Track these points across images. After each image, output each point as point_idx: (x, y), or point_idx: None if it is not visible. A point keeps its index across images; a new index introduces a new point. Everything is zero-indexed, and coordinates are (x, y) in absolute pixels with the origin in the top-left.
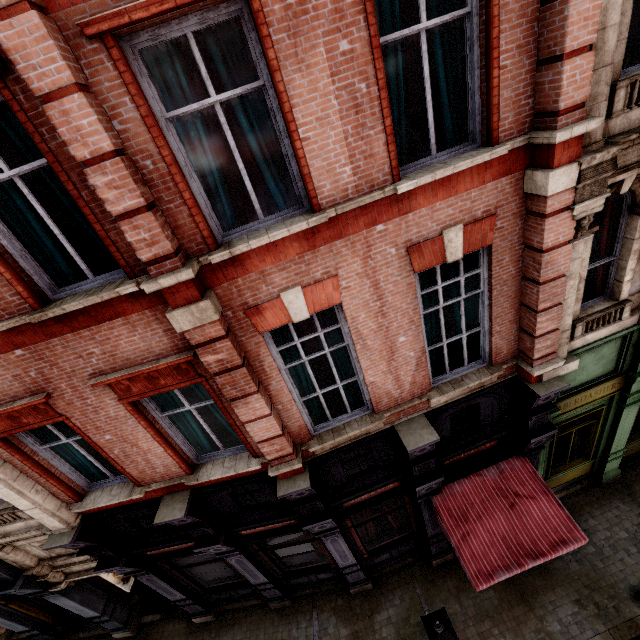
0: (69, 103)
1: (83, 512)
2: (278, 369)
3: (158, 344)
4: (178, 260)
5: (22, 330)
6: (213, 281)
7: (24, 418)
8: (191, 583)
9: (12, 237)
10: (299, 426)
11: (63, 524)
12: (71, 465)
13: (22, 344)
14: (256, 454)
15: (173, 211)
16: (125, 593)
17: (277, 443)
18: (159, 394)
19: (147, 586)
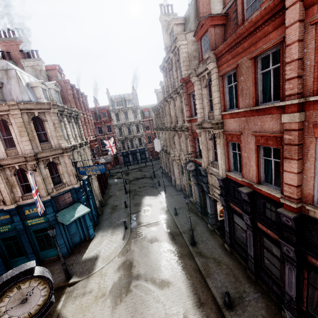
0: (292, 46)
1: (227, 176)
2: (314, 158)
3: (275, 127)
4: (296, 96)
5: (248, 112)
6: (307, 108)
7: (234, 138)
8: (232, 230)
9: (261, 86)
10: (308, 193)
11: (222, 174)
12: (233, 161)
13: (245, 116)
14: (282, 192)
15: (307, 79)
16: (217, 219)
17: (291, 189)
18: (267, 150)
19: (222, 225)
